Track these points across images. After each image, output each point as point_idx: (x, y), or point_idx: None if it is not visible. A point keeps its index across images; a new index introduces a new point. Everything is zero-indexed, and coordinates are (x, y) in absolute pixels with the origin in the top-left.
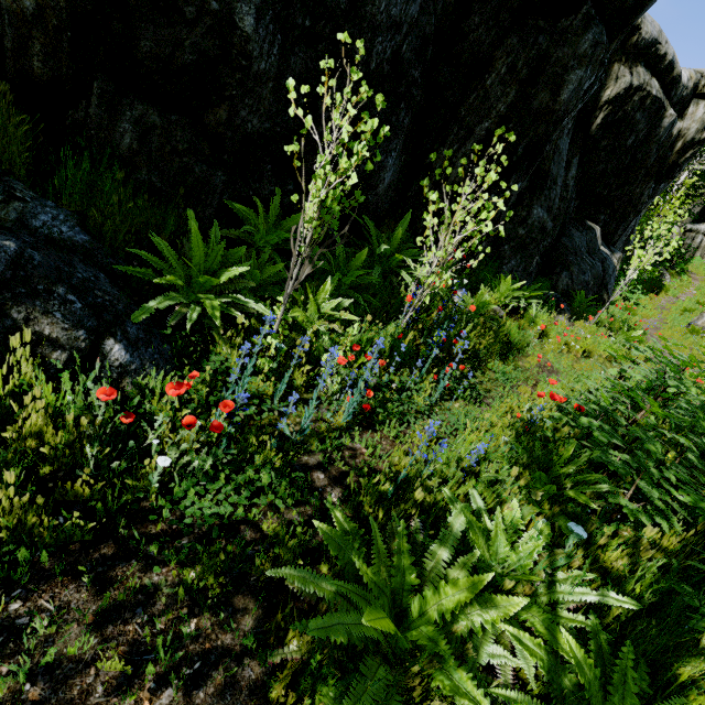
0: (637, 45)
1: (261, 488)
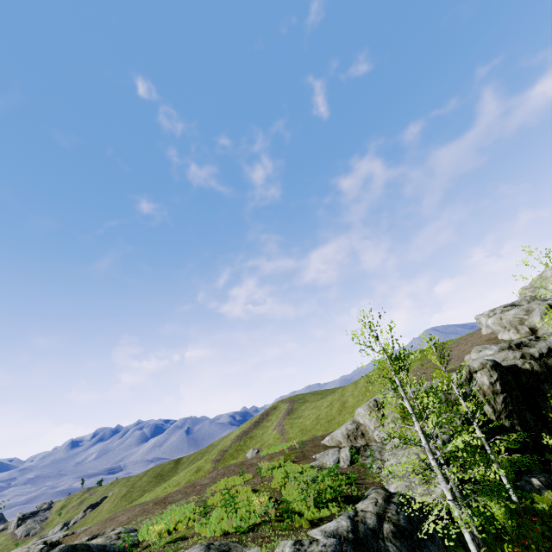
0: (546, 353)
1: None
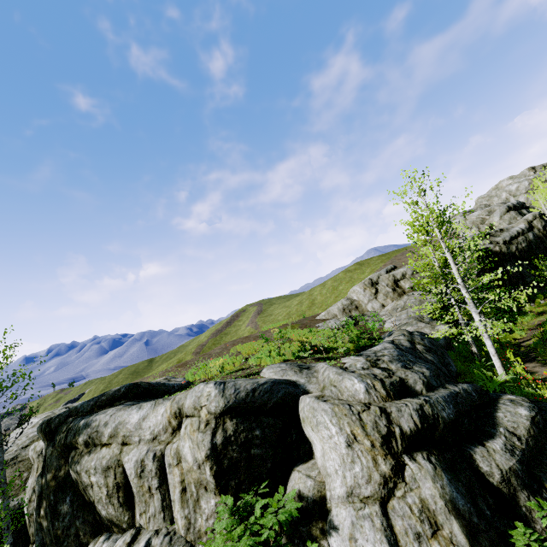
0: (508, 241)
1: (535, 327)
